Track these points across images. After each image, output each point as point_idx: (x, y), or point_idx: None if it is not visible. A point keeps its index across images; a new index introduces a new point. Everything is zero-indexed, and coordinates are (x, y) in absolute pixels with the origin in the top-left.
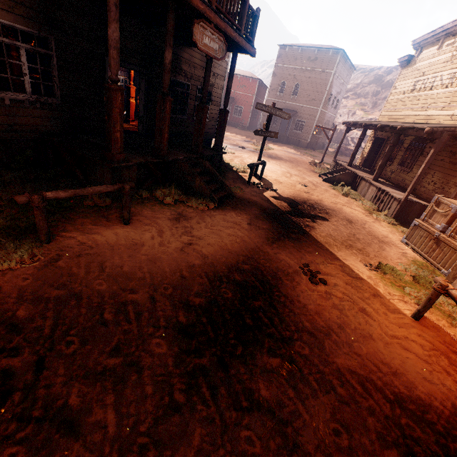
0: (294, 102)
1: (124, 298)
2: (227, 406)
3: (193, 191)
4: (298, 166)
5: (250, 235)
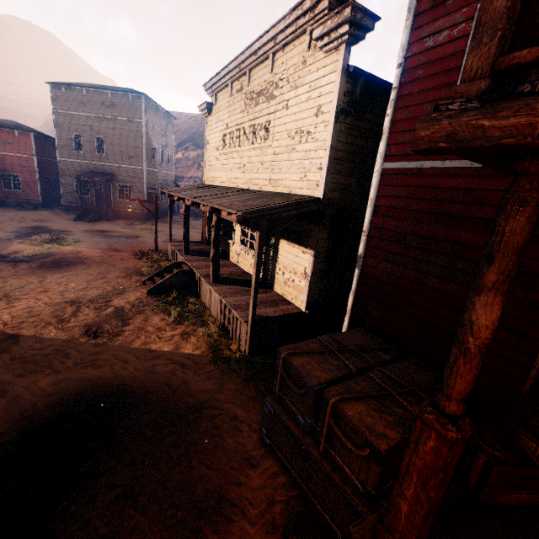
0: (105, 162)
1: None
2: None
3: None
4: (111, 269)
5: None
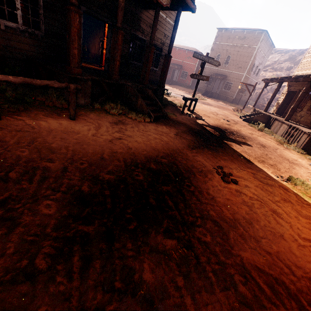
0: (225, 69)
1: (38, 164)
2: (95, 284)
3: (135, 109)
4: (223, 110)
5: (174, 141)
